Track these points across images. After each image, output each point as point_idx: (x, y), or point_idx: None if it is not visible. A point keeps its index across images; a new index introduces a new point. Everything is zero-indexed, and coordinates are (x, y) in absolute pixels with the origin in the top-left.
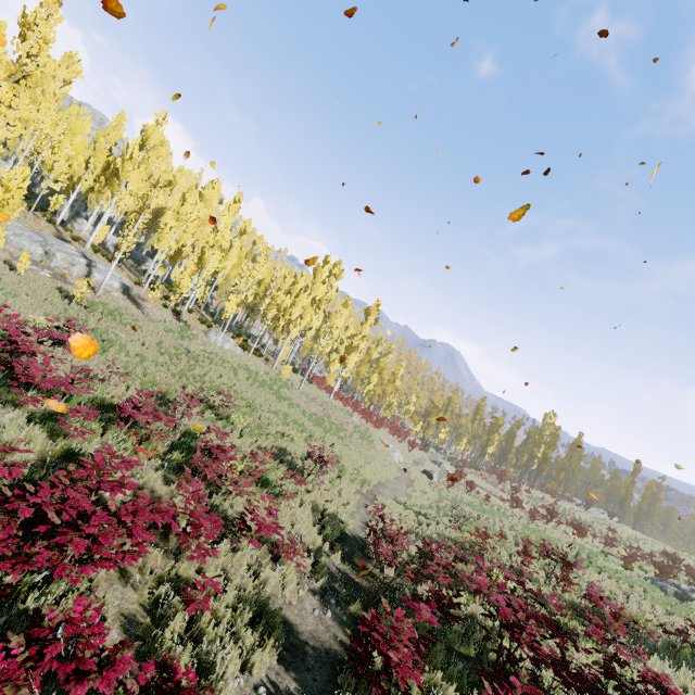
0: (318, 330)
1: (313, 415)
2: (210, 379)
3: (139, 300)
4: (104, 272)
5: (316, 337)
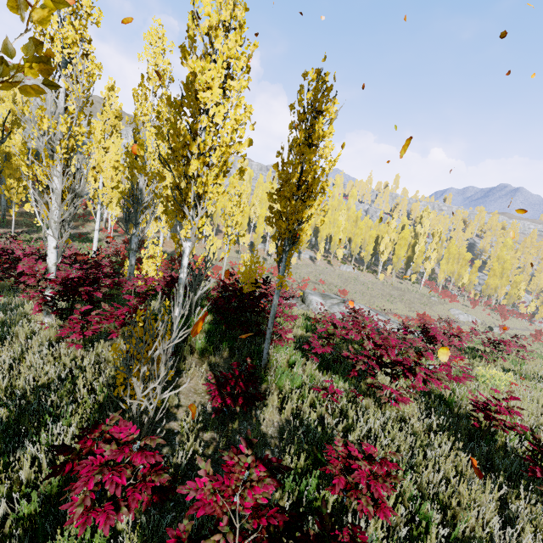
0: (409, 253)
1: (388, 293)
2: (327, 279)
3: (315, 260)
4: (304, 253)
5: (409, 257)
